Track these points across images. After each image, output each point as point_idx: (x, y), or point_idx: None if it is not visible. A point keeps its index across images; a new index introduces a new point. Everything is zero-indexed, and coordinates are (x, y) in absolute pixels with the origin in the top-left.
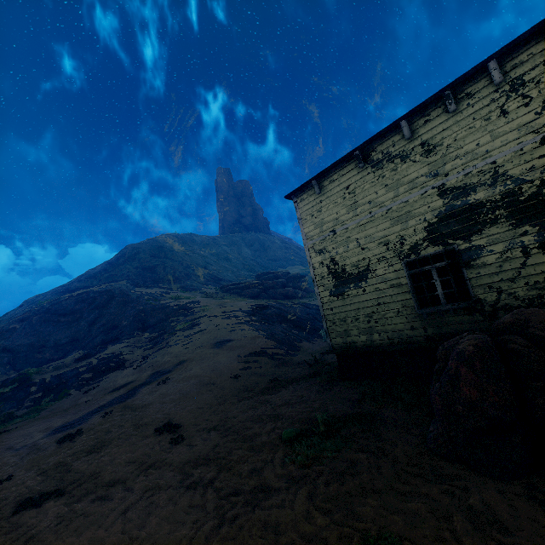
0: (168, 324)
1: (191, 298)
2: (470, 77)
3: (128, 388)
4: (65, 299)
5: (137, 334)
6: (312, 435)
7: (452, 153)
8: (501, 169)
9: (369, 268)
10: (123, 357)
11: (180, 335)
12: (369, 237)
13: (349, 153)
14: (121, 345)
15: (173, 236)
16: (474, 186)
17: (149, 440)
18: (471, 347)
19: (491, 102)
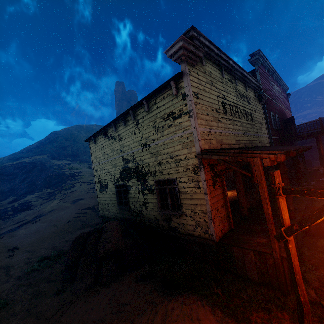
0: (61, 185)
1: (78, 169)
2: (128, 113)
3: (20, 223)
4: (9, 166)
5: (44, 189)
6: (47, 259)
7: (125, 143)
8: (134, 157)
9: (108, 183)
10: (31, 203)
11: (62, 193)
12: (107, 170)
13: (100, 130)
14: (33, 195)
15: (81, 126)
16: (129, 160)
17: (0, 255)
18: (75, 238)
19: (133, 127)
